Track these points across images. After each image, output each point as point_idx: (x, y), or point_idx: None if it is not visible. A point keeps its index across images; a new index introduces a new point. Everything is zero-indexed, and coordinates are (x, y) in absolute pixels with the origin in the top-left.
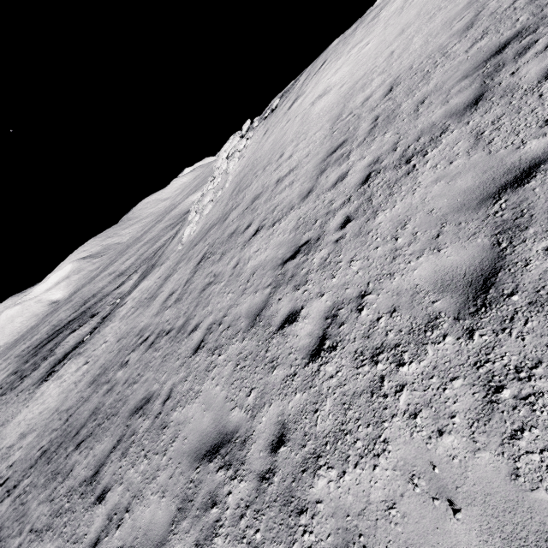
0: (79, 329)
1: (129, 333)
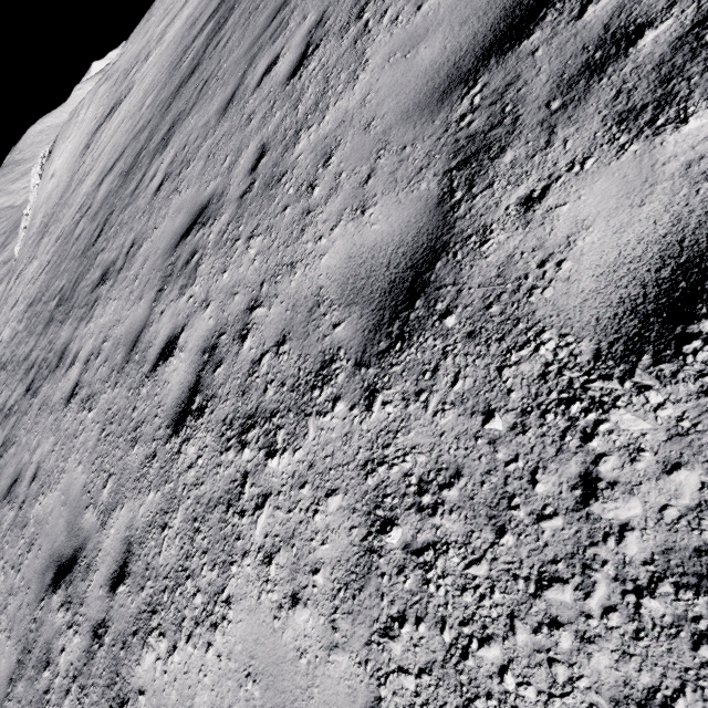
0: None
1: None
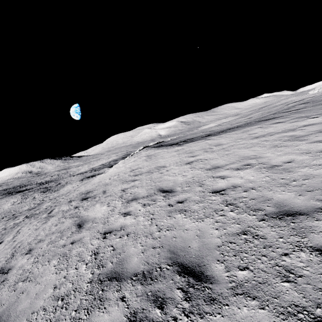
0: (108, 168)
1: (68, 191)
